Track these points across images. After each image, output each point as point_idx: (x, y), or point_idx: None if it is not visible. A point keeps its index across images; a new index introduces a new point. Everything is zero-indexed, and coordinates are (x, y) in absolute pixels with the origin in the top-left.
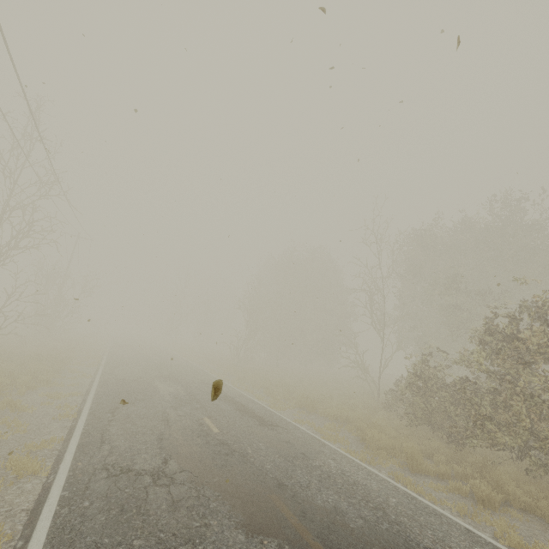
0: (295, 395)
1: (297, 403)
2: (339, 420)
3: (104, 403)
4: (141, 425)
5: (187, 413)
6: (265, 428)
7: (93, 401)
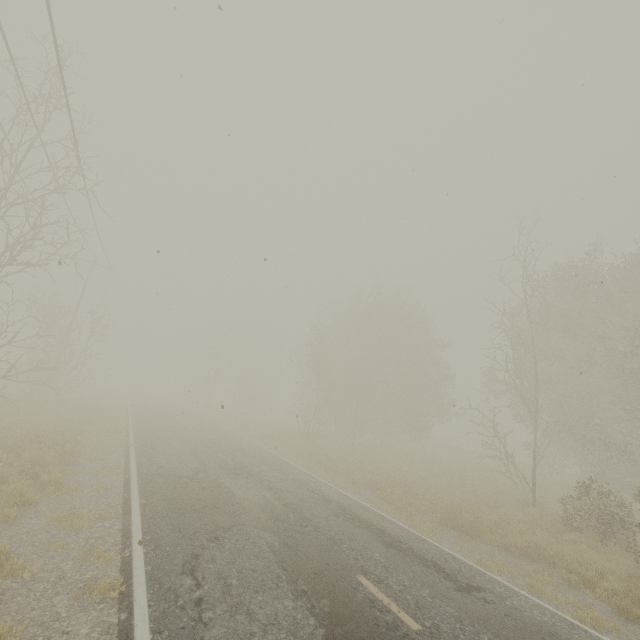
0: (419, 499)
1: (444, 519)
2: (525, 554)
3: (165, 542)
4: (266, 619)
5: (321, 563)
6: (474, 600)
7: (144, 534)
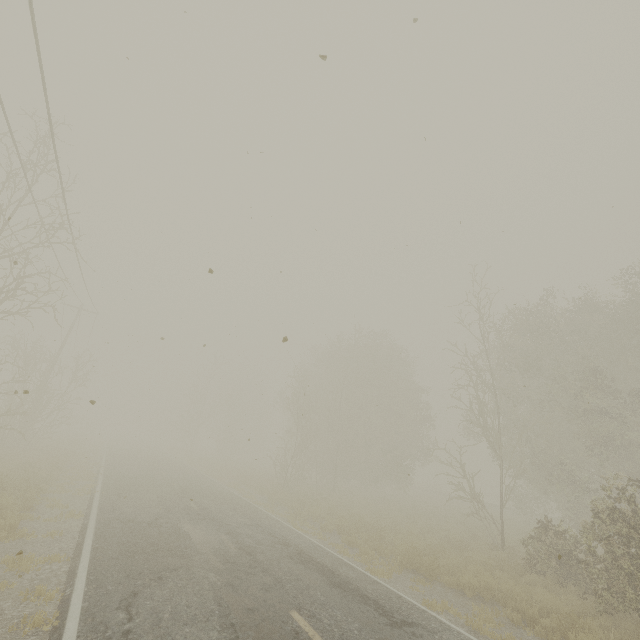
0: (386, 543)
1: (404, 562)
2: (479, 596)
3: (108, 581)
4: None
5: (258, 600)
6: (402, 634)
7: (89, 575)
